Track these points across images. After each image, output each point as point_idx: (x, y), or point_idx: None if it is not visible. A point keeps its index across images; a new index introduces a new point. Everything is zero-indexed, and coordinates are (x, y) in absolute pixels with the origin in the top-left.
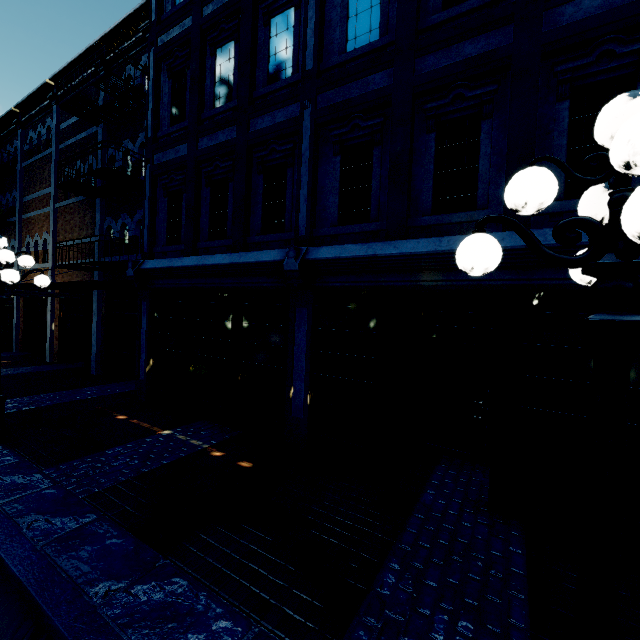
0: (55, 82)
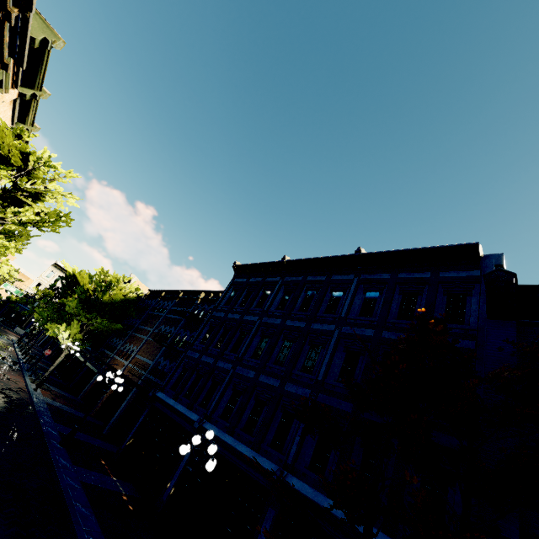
0: (182, 291)
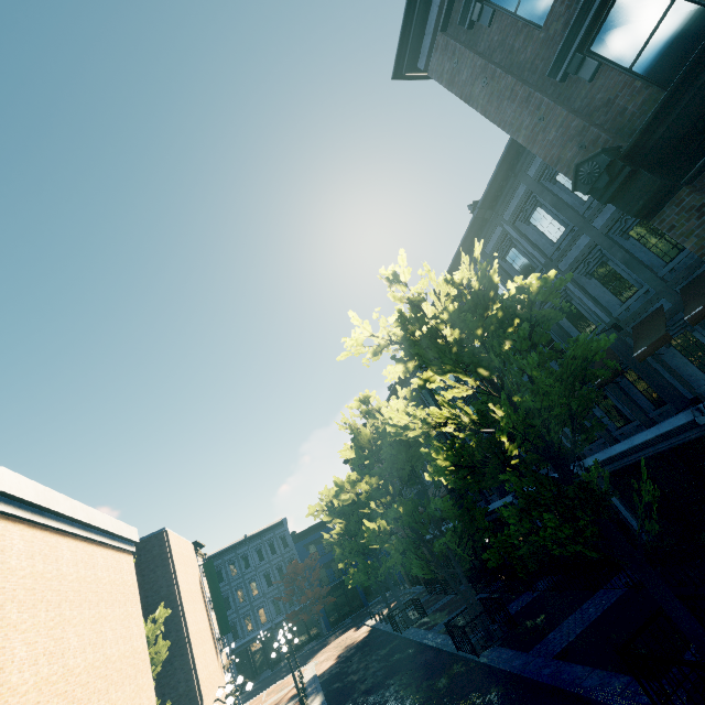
0: None
